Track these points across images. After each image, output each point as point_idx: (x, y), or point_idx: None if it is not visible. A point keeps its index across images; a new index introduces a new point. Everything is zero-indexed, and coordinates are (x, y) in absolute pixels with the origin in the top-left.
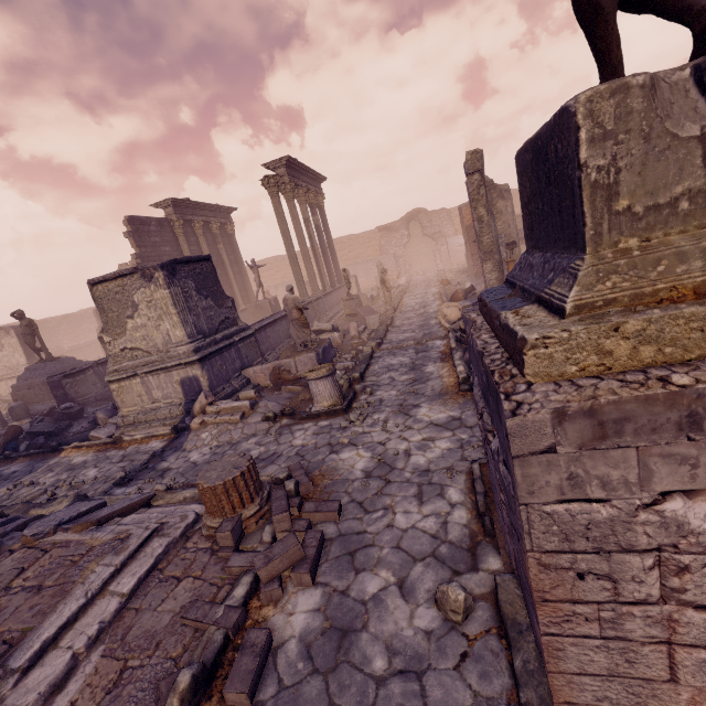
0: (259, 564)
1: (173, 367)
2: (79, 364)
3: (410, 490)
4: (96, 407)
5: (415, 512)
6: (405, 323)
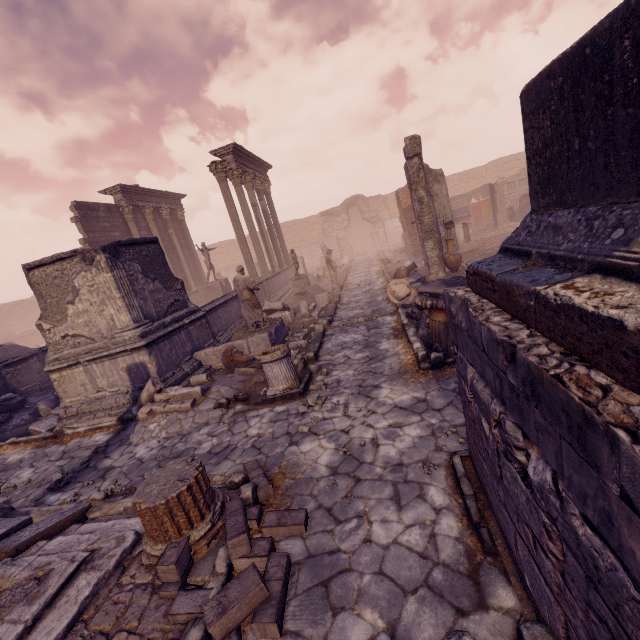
0: (211, 616)
1: (118, 354)
2: (25, 351)
3: (385, 490)
4: (40, 396)
5: (394, 520)
6: (353, 300)
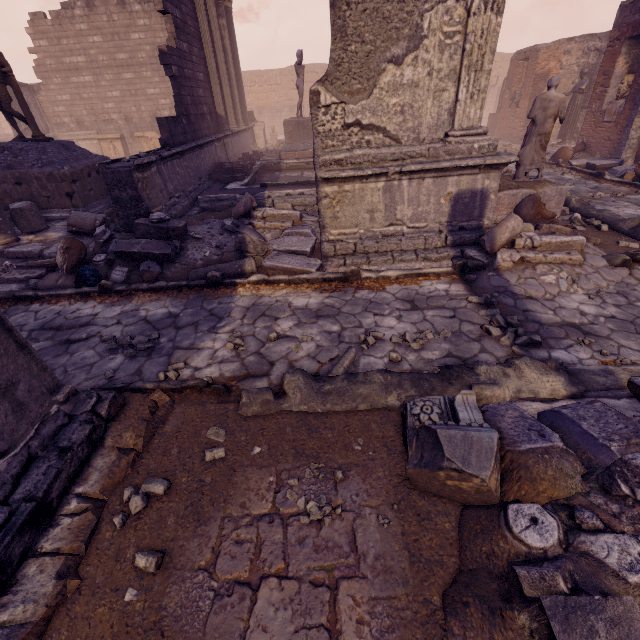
0: None
1: (458, 170)
2: (91, 157)
3: None
4: (193, 226)
5: None
6: None
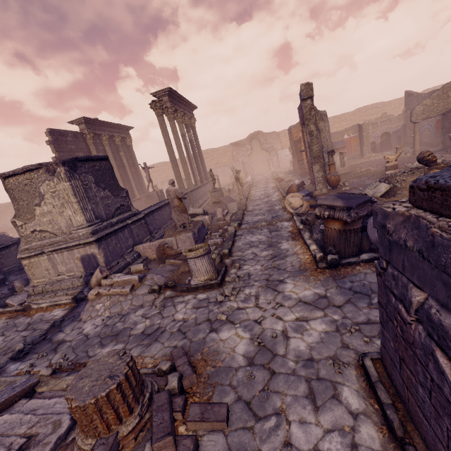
0: None
1: (74, 247)
2: (9, 240)
3: (299, 387)
4: (17, 275)
5: (312, 422)
6: (256, 208)
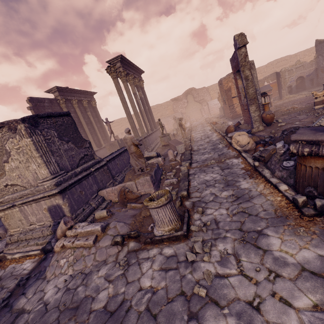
0: None
1: (40, 199)
2: None
3: None
4: None
5: None
6: (200, 148)
